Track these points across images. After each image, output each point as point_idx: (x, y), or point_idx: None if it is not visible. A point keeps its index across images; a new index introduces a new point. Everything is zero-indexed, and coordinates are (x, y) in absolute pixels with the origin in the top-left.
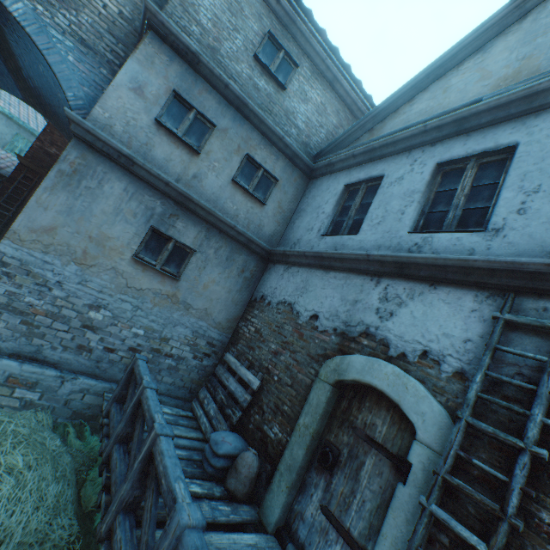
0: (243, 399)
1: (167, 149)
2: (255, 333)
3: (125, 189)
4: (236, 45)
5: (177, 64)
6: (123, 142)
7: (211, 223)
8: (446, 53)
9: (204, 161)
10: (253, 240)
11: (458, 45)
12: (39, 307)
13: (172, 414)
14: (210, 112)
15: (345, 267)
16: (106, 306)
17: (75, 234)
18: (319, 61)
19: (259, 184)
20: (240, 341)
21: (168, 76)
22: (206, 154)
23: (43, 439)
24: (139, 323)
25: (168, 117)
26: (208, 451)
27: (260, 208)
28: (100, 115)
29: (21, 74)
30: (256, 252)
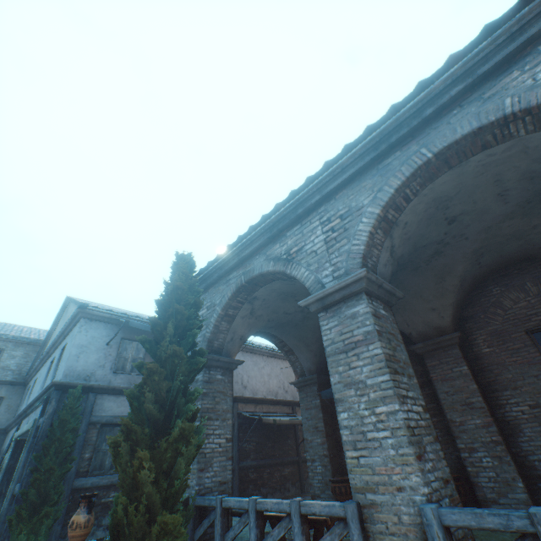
0: None
1: None
2: None
3: None
4: None
5: None
6: None
7: None
8: (45, 339)
9: None
10: None
11: (47, 337)
12: None
13: None
14: None
15: (14, 426)
16: None
17: None
18: (18, 340)
19: None
20: None
21: None
22: None
23: None
24: None
25: None
26: None
27: None
28: None
29: None
30: None
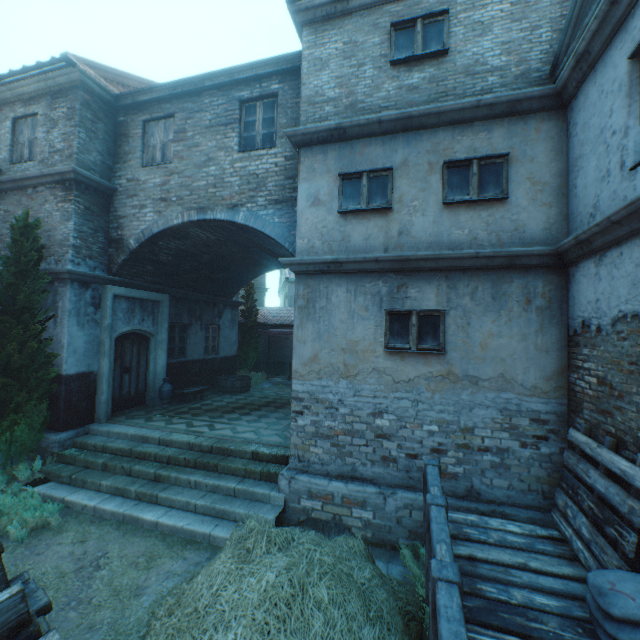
0: (625, 508)
1: (360, 229)
2: (599, 385)
3: (347, 290)
4: (368, 77)
5: (330, 152)
6: (325, 252)
7: (446, 269)
8: None
9: (400, 210)
10: (516, 253)
11: None
12: (336, 428)
13: (521, 534)
14: (379, 161)
15: None
16: (386, 409)
17: (331, 352)
18: None
19: (482, 180)
20: (582, 405)
21: (328, 168)
22: (398, 202)
23: (349, 569)
24: (427, 418)
25: (347, 201)
26: (592, 606)
27: (503, 207)
28: (301, 245)
29: (274, 253)
30: (533, 265)
